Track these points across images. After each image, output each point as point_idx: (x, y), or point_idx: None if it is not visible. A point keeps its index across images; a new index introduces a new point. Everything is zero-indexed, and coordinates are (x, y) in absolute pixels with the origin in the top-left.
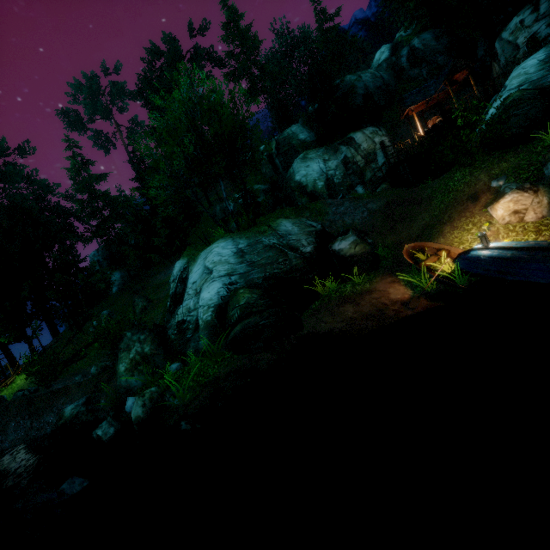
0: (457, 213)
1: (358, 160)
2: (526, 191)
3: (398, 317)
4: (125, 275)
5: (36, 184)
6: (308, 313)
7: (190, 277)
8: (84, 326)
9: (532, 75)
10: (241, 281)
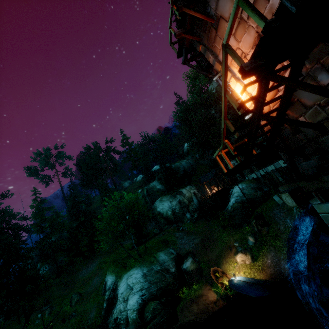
0: (226, 254)
1: (185, 201)
2: (243, 253)
3: (213, 311)
4: (52, 267)
5: (7, 214)
6: (178, 310)
7: (119, 289)
8: (30, 319)
9: (239, 194)
10: (147, 293)
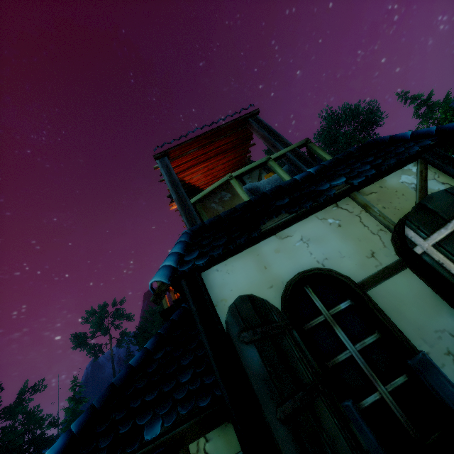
0: None
1: None
2: None
3: None
4: None
5: (33, 421)
6: None
7: None
8: None
9: None
10: None
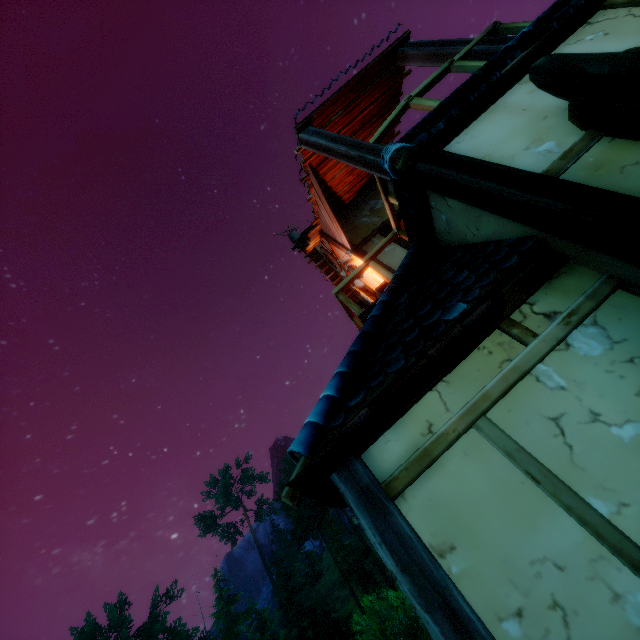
0: None
1: None
2: None
3: None
4: None
5: (178, 639)
6: None
7: None
8: None
9: None
10: None
